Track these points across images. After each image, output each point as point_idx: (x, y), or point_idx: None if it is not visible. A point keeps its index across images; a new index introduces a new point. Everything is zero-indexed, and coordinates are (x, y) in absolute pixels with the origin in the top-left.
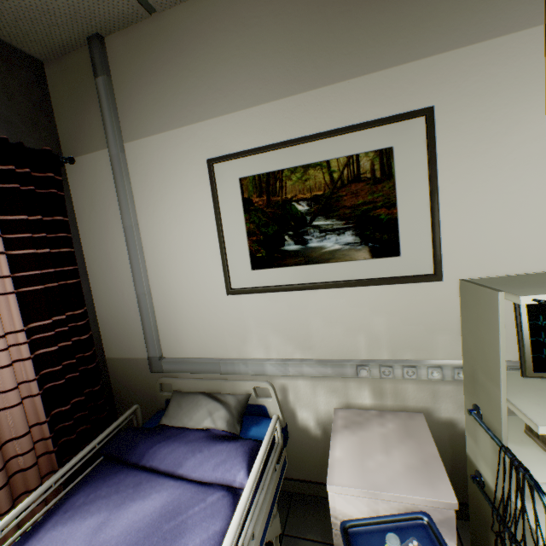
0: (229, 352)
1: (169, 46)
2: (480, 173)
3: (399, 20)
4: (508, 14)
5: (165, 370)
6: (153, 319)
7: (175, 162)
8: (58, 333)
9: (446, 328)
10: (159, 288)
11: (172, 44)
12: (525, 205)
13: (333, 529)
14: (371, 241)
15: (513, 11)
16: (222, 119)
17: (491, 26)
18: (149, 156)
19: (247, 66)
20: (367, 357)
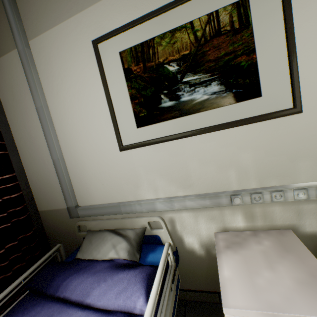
0: (126, 197)
1: None
2: None
3: None
4: None
5: (81, 215)
6: (67, 177)
7: (68, 49)
8: None
9: (307, 154)
10: (69, 153)
11: None
12: None
13: None
14: (234, 87)
15: None
16: (100, 4)
17: None
18: (48, 48)
19: None
20: (238, 188)
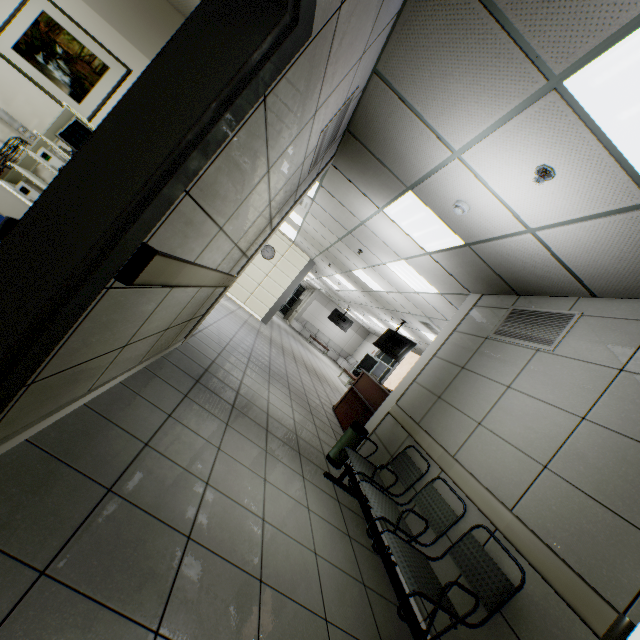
0: None
1: None
2: None
3: (147, 36)
4: None
5: None
6: None
7: None
8: None
9: None
10: None
11: None
12: None
13: None
14: (75, 90)
15: None
16: None
17: None
18: None
19: None
20: (32, 131)
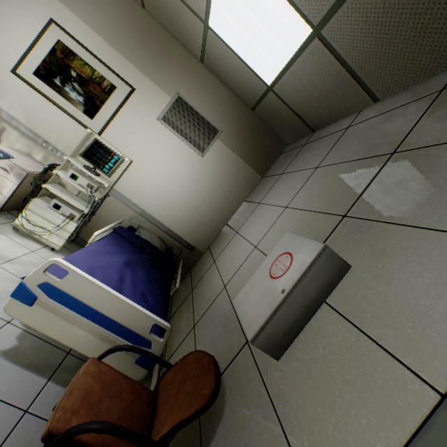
0: None
1: None
2: (132, 119)
3: (147, 59)
4: (168, 88)
5: None
6: None
7: (36, 2)
8: None
9: None
10: None
11: None
12: (135, 137)
13: None
14: (88, 107)
15: (169, 88)
16: (72, 14)
17: (163, 86)
18: None
19: (97, 12)
20: (53, 143)
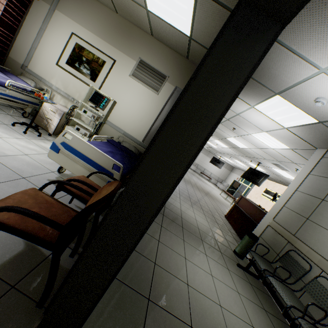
0: (47, 78)
1: (81, 1)
2: (116, 78)
3: (121, 42)
4: (134, 56)
5: (26, 71)
6: (32, 56)
7: (65, 26)
8: (3, 35)
9: None
10: (39, 50)
11: (82, 2)
12: (118, 89)
13: (41, 108)
14: (92, 76)
15: (135, 56)
16: (82, 27)
17: (131, 56)
18: (60, 18)
19: (93, 22)
20: (76, 99)
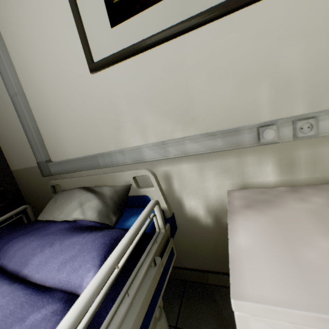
0: (106, 145)
1: None
2: None
3: None
4: None
5: (53, 173)
6: (32, 122)
7: None
8: None
9: None
10: (30, 87)
11: None
12: None
13: None
14: None
15: None
16: None
17: None
18: None
19: None
20: (271, 118)
